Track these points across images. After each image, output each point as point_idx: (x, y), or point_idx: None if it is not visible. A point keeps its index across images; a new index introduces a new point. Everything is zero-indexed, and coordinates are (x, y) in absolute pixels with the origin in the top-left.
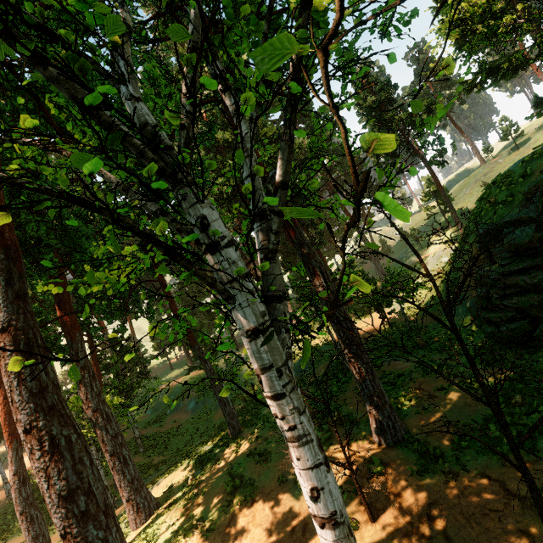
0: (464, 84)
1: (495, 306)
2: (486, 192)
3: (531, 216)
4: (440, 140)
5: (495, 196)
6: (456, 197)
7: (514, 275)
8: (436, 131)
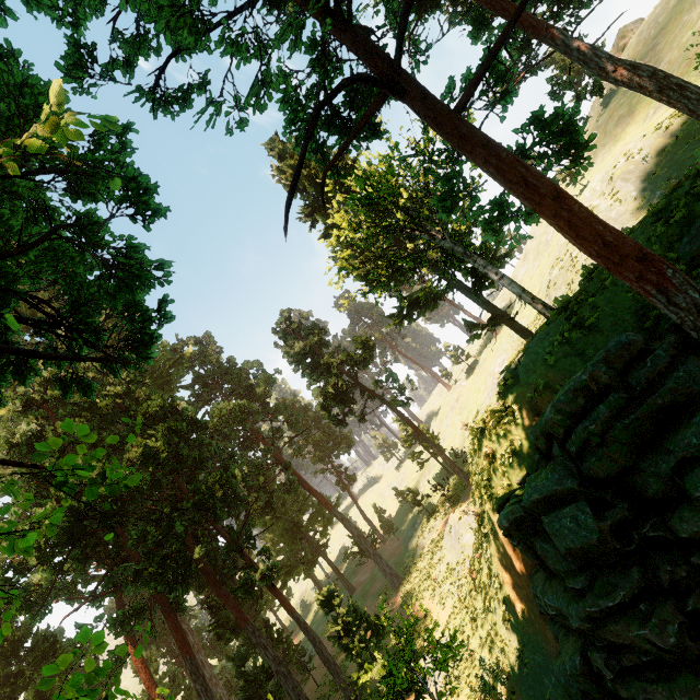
0: (392, 318)
1: (620, 698)
2: (474, 439)
3: (570, 487)
4: (393, 376)
5: (490, 444)
6: (441, 430)
7: (616, 620)
8: (385, 368)
